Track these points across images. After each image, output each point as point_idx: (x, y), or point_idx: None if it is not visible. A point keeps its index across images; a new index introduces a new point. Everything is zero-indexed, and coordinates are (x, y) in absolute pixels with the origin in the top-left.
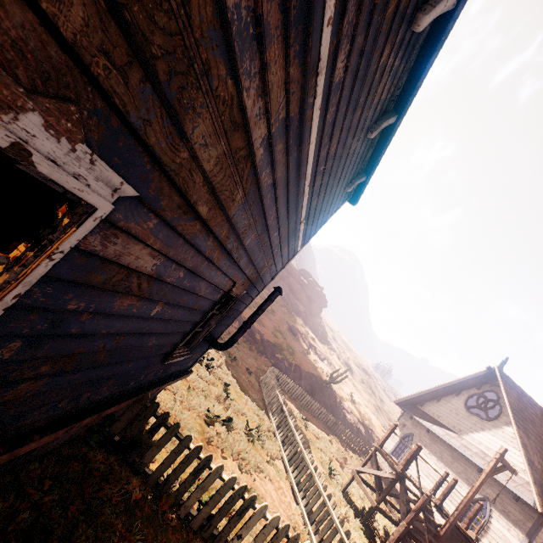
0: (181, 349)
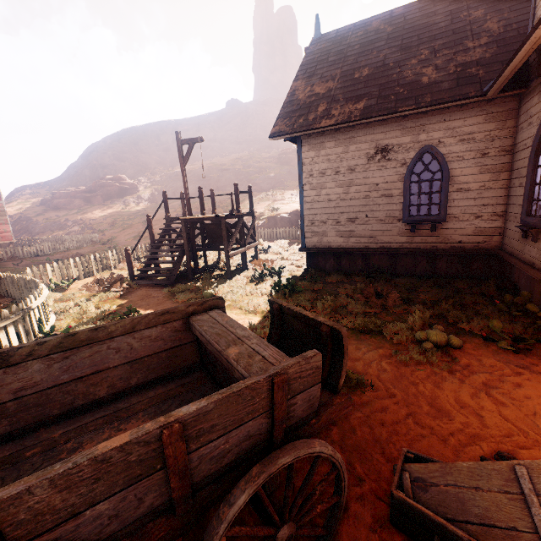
0: None
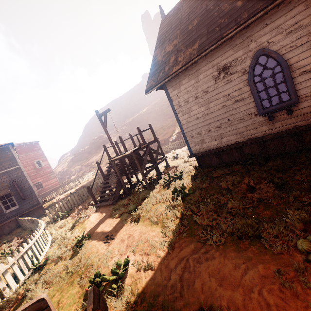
0: (13, 207)
